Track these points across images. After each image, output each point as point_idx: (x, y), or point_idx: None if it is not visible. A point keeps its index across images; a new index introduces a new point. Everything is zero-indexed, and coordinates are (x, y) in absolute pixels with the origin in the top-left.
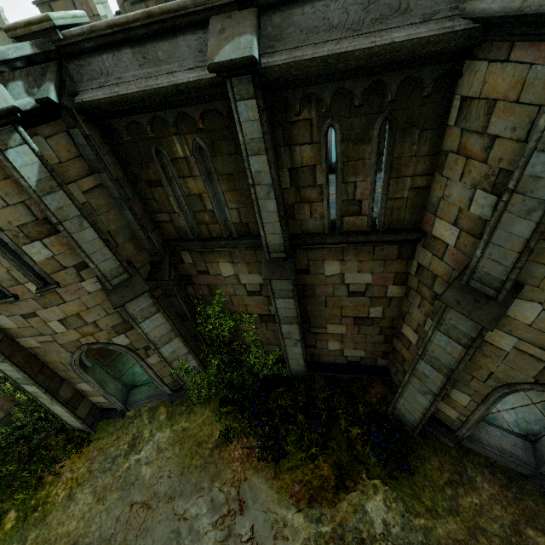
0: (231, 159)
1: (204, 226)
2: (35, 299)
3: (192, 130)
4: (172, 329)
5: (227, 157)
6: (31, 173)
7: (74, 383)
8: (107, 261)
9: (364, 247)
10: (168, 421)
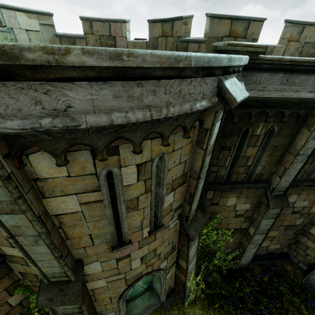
0: (283, 139)
1: (236, 175)
2: (139, 241)
3: (275, 121)
4: (196, 249)
5: (282, 138)
6: (212, 140)
7: (102, 314)
8: (196, 203)
9: (314, 187)
10: None
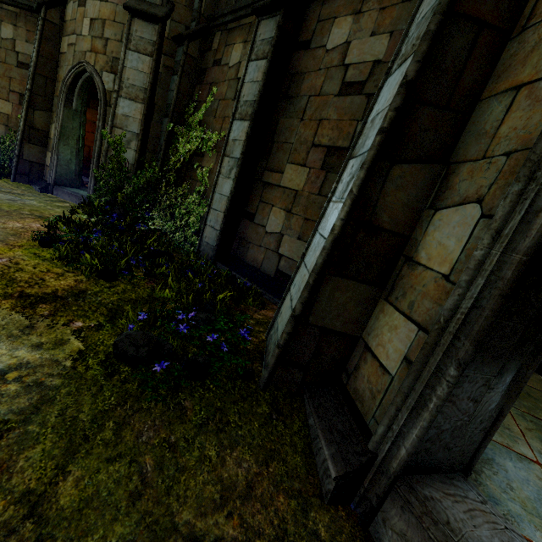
0: None
1: None
2: None
3: None
4: (146, 90)
5: None
6: None
7: (52, 122)
8: None
9: None
10: (54, 205)
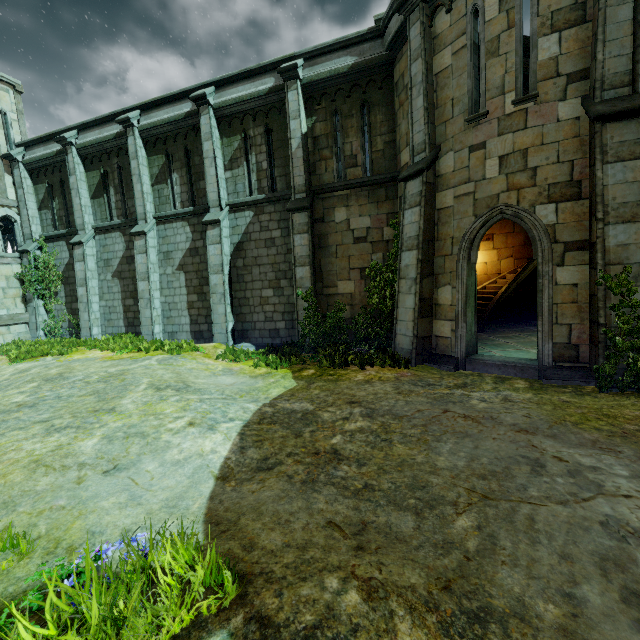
0: None
1: None
2: (499, 120)
3: None
4: None
5: None
6: None
7: (437, 286)
8: (618, 60)
9: None
10: (529, 390)
